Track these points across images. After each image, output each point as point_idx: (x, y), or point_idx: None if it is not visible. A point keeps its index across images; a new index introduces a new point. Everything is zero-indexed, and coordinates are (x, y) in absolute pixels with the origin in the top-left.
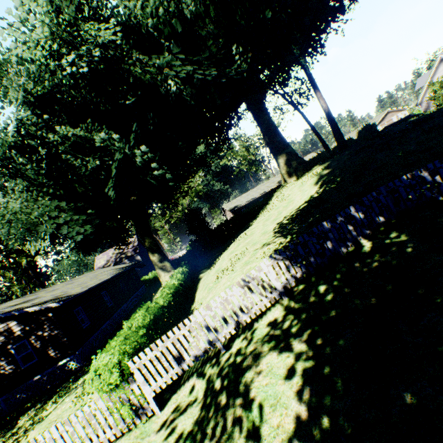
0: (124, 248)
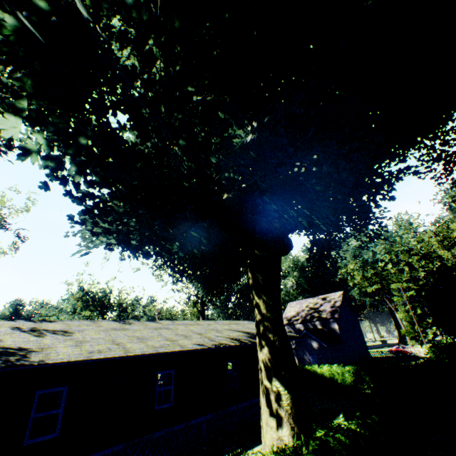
0: (320, 304)
